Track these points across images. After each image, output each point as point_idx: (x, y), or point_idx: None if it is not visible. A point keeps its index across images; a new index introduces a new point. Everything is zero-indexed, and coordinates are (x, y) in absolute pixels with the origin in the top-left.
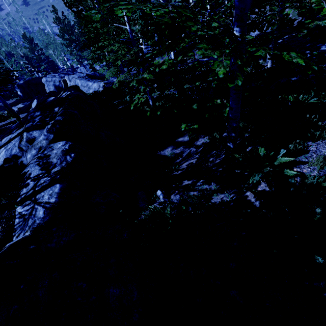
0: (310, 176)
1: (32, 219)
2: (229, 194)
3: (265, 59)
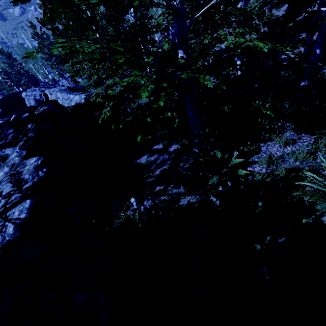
0: (260, 174)
1: (2, 237)
2: (195, 196)
3: (236, 67)
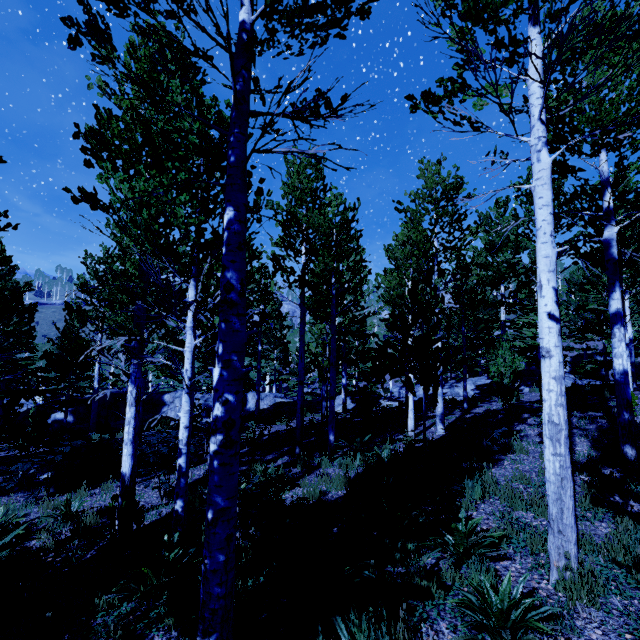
0: None
1: None
2: None
3: None
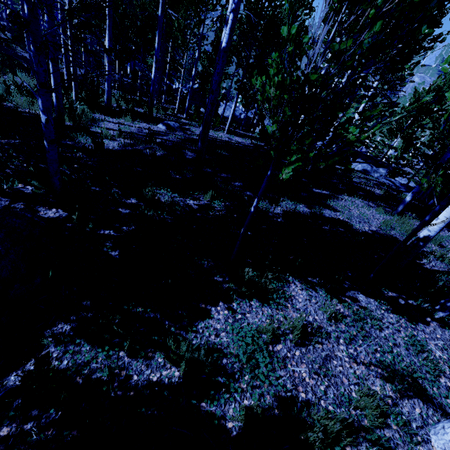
0: None
1: None
2: None
3: None
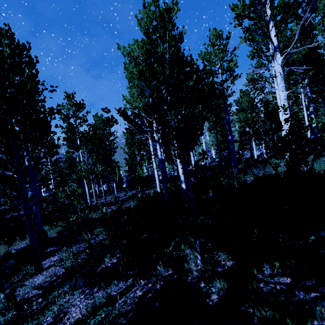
0: None
1: None
2: None
3: None
